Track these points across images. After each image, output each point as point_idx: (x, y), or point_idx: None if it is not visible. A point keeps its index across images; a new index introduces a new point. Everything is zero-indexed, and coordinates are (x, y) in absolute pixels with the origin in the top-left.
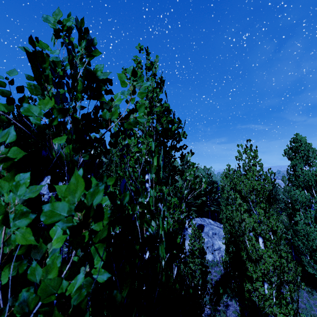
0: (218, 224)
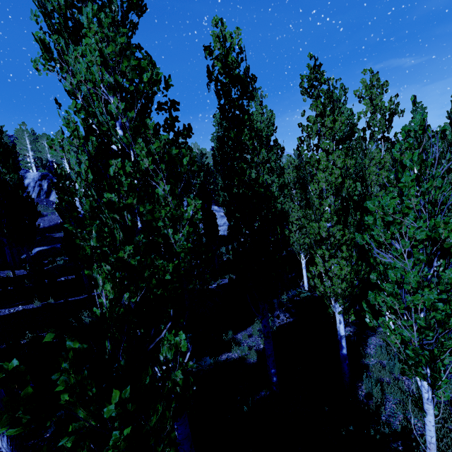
0: (222, 209)
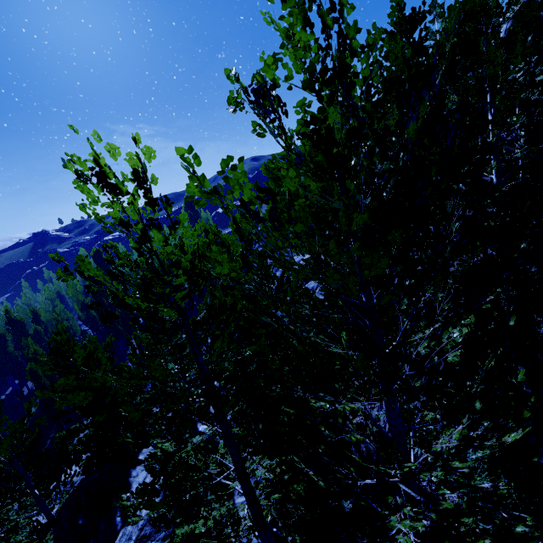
0: None
